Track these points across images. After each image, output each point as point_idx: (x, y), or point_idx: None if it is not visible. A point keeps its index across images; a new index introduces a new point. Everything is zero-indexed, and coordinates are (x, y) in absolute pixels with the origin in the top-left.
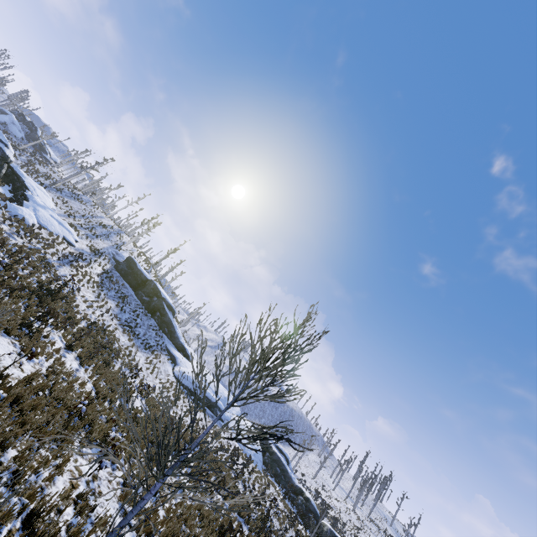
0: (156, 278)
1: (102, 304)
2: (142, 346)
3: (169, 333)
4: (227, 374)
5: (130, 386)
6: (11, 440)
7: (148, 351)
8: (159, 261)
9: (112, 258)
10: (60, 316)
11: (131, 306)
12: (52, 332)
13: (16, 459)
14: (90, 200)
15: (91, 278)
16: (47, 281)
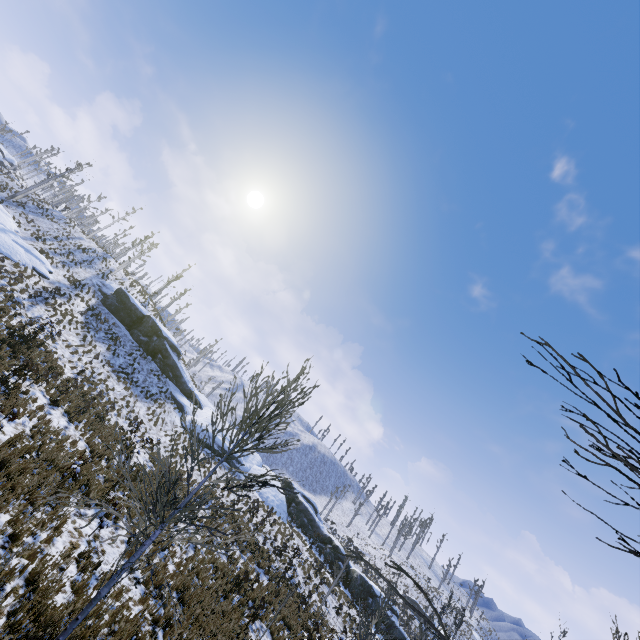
0: (155, 312)
1: (90, 348)
2: (142, 395)
3: (174, 378)
4: (224, 429)
5: (130, 441)
6: (3, 505)
7: (149, 401)
8: (157, 291)
9: (97, 291)
10: (40, 367)
11: (125, 349)
12: (32, 387)
13: (11, 523)
14: (63, 217)
15: (73, 318)
16: (19, 326)
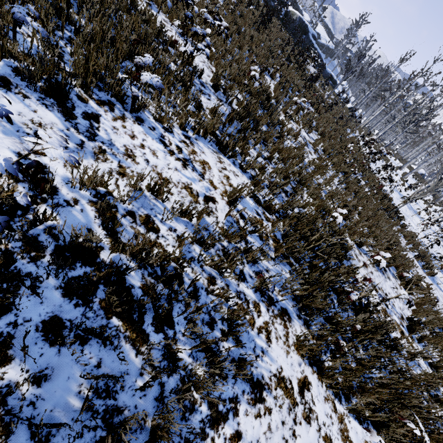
0: None
1: None
2: None
3: None
4: None
5: None
6: None
7: None
8: None
9: None
10: None
11: None
12: None
13: None
14: None
15: None
16: None
